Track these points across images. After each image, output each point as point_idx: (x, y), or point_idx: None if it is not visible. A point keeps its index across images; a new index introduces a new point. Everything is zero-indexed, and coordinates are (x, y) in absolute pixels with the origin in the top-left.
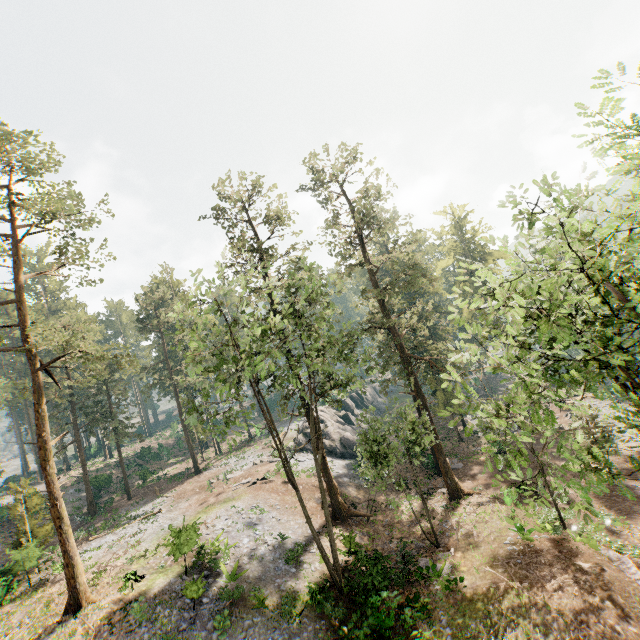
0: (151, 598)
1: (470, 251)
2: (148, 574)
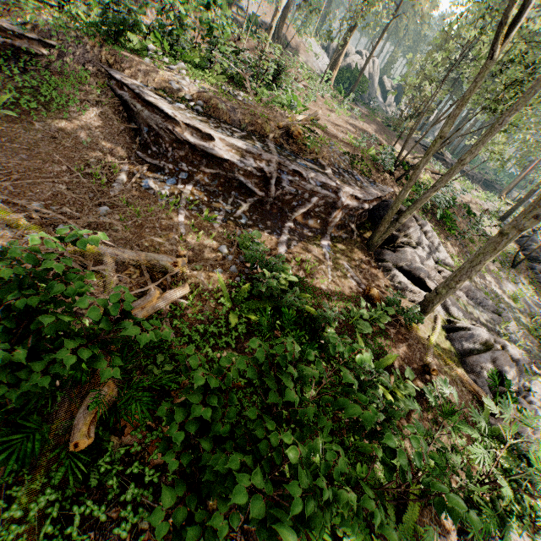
0: None
1: None
2: None
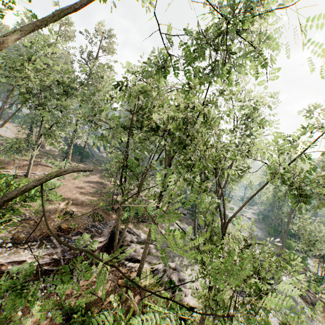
0: None
1: None
2: None
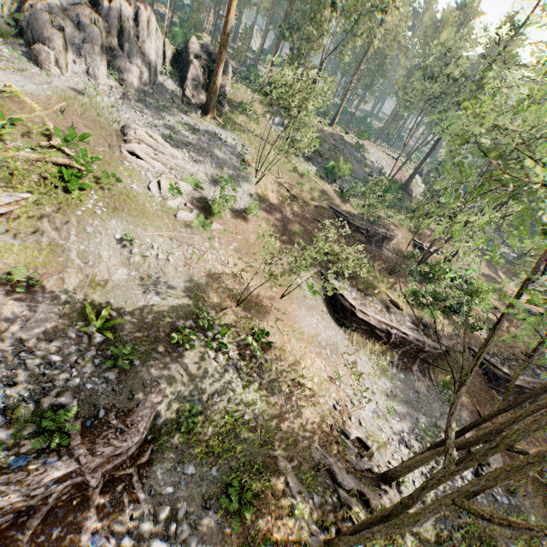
0: (346, 140)
1: None
2: (347, 137)
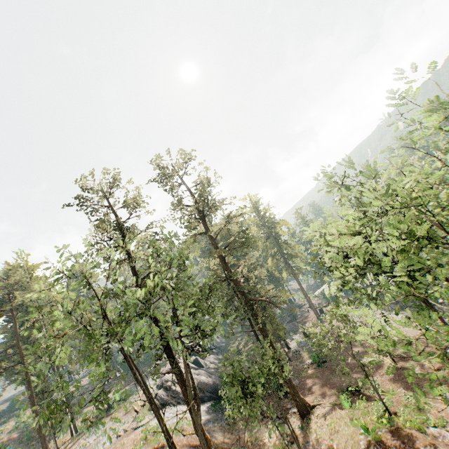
0: None
1: (265, 222)
2: None
